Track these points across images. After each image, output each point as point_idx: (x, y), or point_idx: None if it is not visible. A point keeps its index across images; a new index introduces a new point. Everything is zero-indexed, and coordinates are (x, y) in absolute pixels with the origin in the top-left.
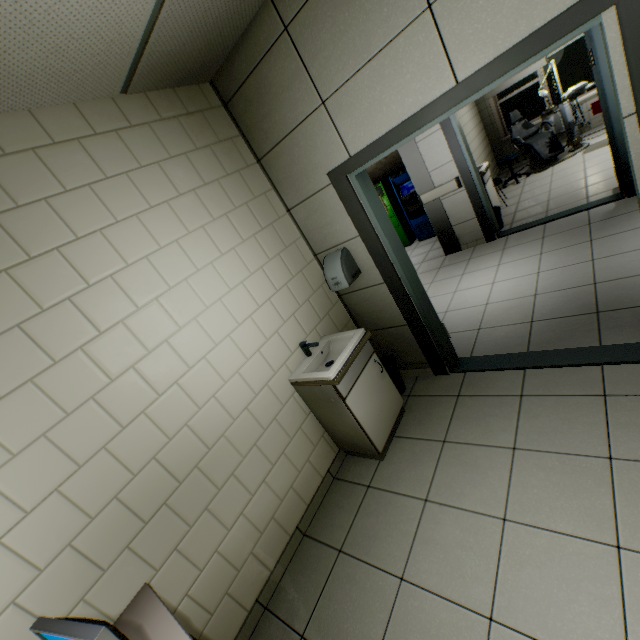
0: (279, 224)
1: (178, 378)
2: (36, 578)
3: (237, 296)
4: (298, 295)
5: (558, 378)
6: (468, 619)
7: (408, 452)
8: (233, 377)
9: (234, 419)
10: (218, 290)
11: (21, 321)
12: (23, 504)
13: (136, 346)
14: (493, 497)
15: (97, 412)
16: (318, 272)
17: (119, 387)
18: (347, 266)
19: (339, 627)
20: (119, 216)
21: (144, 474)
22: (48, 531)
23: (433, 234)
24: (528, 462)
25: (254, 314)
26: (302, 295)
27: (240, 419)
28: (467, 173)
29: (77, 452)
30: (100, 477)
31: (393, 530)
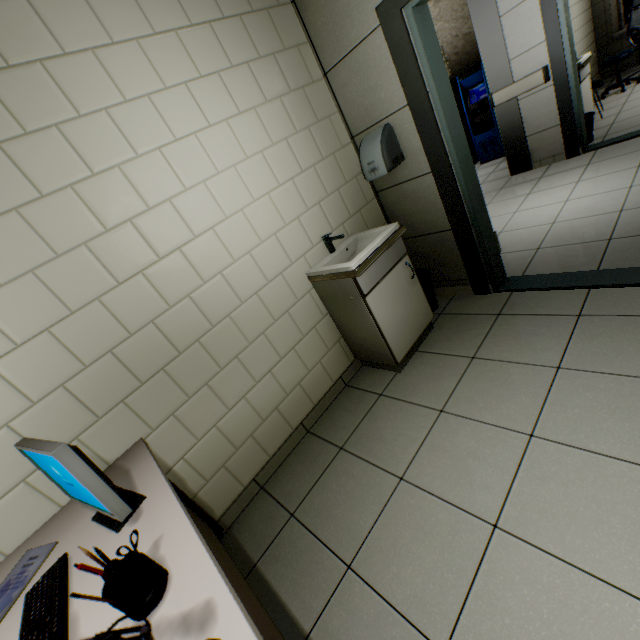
0: (312, 90)
1: (181, 245)
2: (29, 409)
3: (254, 167)
4: (327, 182)
5: (633, 298)
6: (468, 523)
7: (429, 366)
8: (244, 257)
9: (242, 302)
10: (232, 155)
11: (1, 140)
12: (13, 336)
13: (134, 198)
14: (522, 413)
15: (90, 261)
16: (353, 160)
17: (115, 239)
18: (388, 147)
19: (329, 512)
20: (115, 37)
21: (141, 336)
22: (40, 368)
23: (499, 155)
24: (573, 382)
25: (273, 192)
26: (331, 183)
27: (248, 304)
28: (560, 60)
29: (69, 297)
30: (94, 328)
31: (400, 435)
